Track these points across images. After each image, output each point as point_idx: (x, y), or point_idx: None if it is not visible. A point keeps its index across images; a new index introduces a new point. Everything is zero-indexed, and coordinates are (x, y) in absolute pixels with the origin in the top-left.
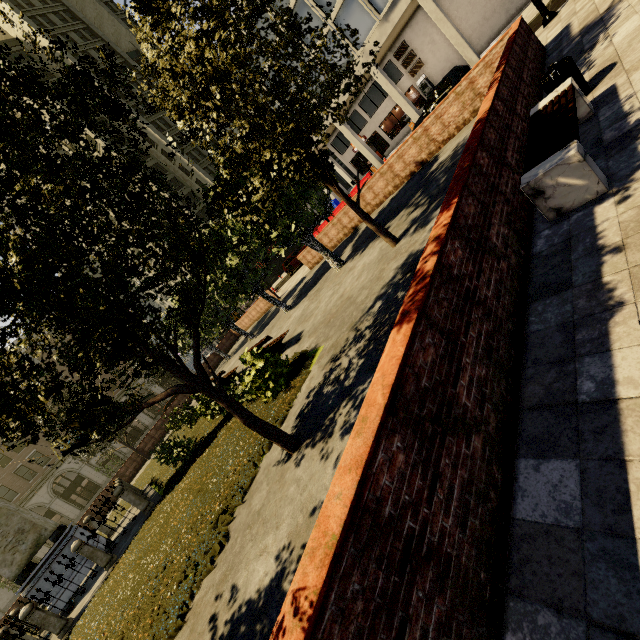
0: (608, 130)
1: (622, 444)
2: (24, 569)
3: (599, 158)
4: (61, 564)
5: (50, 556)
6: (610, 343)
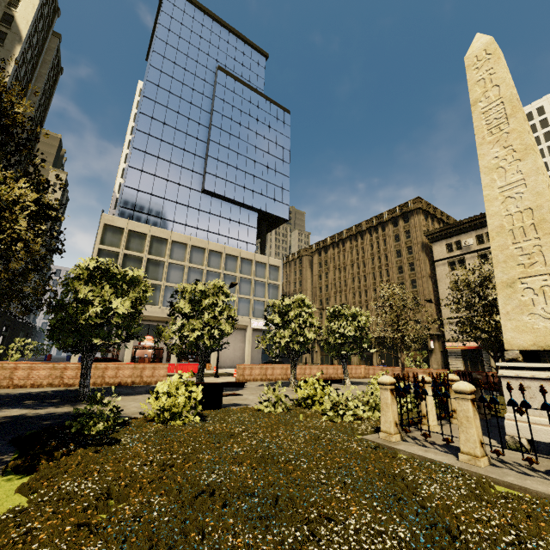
0: None
1: None
2: None
3: None
4: None
5: None
6: None
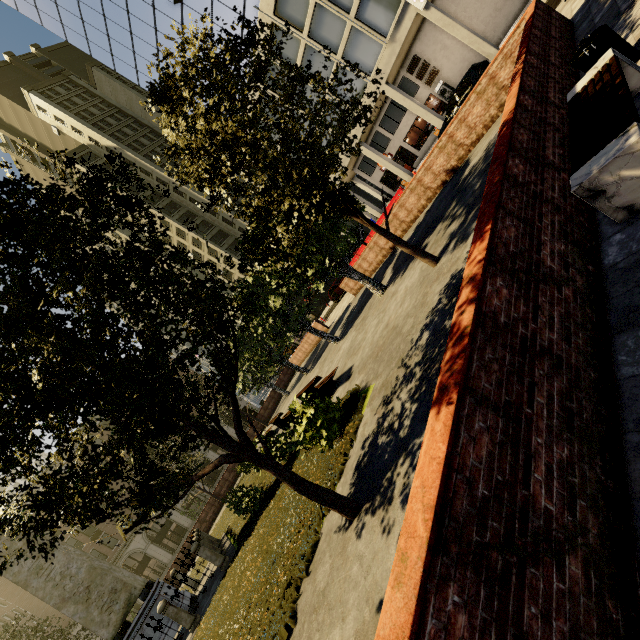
0: None
1: None
2: (120, 628)
3: None
4: (150, 626)
5: (141, 616)
6: None
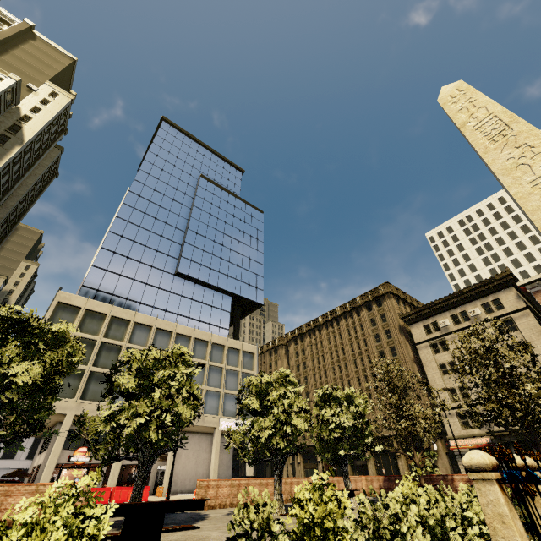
0: None
1: None
2: None
3: None
4: None
5: None
6: None
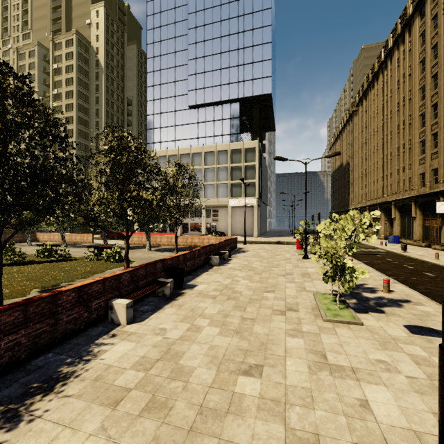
0: (225, 262)
1: (199, 276)
2: None
3: (221, 263)
4: None
5: None
6: (204, 273)
